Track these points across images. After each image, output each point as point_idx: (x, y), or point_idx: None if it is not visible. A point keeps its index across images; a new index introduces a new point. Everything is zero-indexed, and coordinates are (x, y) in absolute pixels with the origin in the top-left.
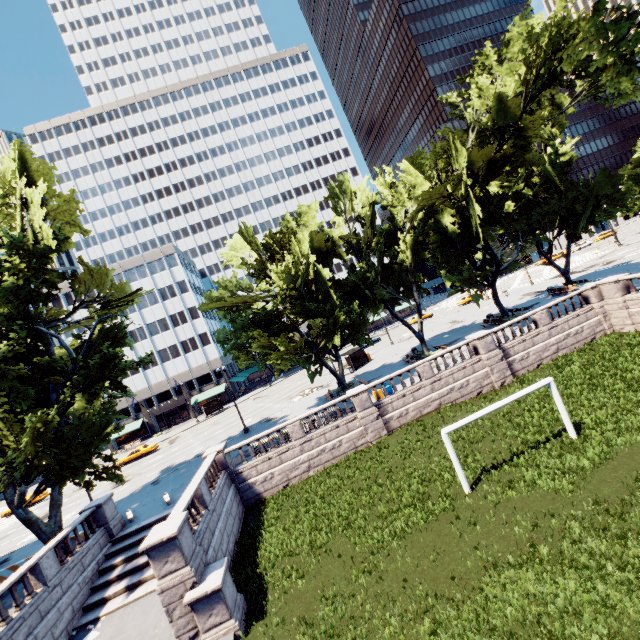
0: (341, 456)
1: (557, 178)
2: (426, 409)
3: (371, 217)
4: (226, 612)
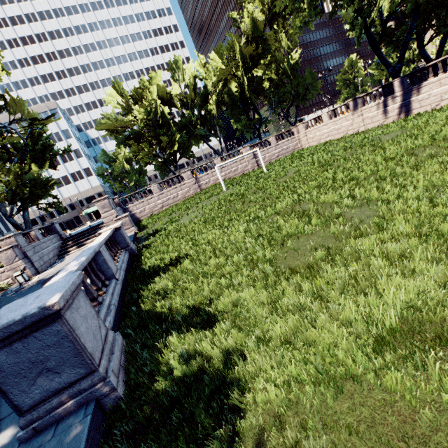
0: (178, 201)
1: (289, 71)
2: (218, 180)
3: (194, 85)
4: (131, 225)
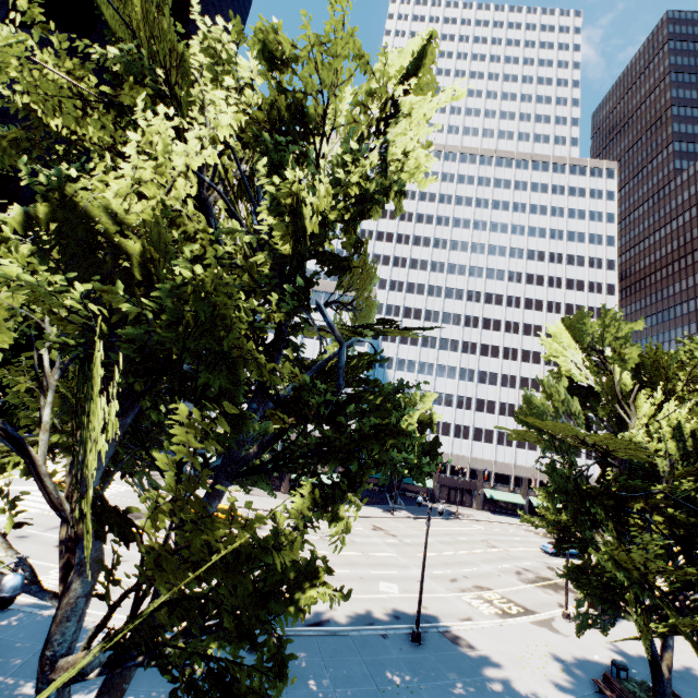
0: None
1: None
2: None
3: None
4: None
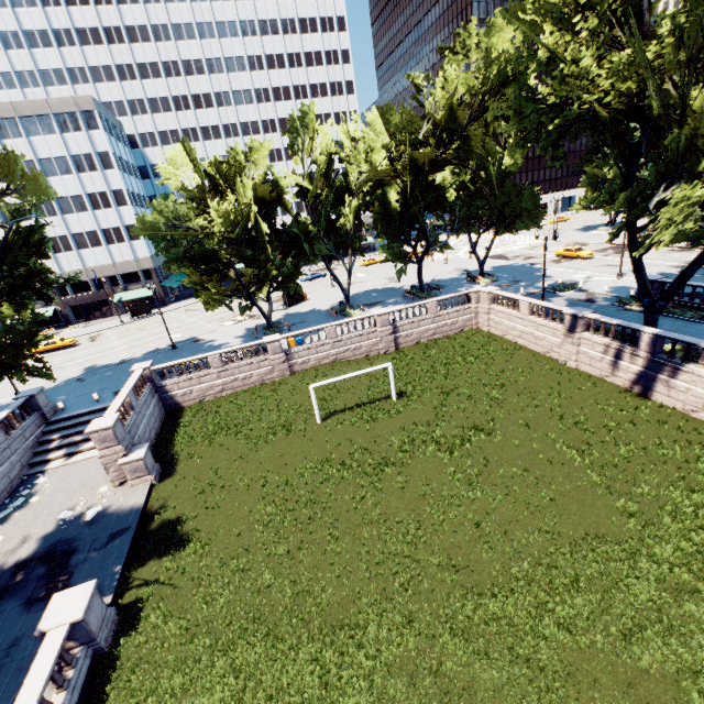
0: (250, 385)
1: (496, 182)
2: (324, 361)
3: (326, 168)
4: (147, 471)
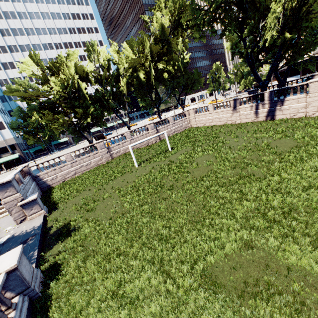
0: (91, 168)
1: (182, 68)
2: (127, 150)
3: (108, 66)
4: (39, 208)
